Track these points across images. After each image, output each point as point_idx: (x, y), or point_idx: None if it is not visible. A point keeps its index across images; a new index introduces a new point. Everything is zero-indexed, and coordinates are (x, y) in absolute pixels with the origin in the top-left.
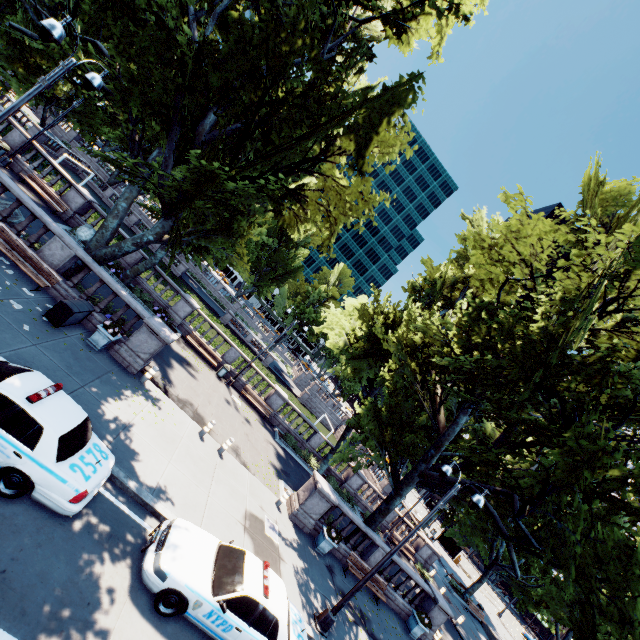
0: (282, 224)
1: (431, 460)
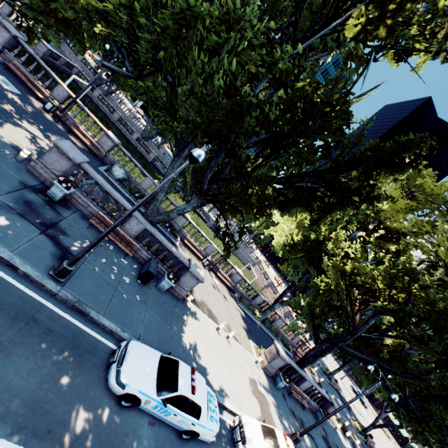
0: None
1: (347, 341)
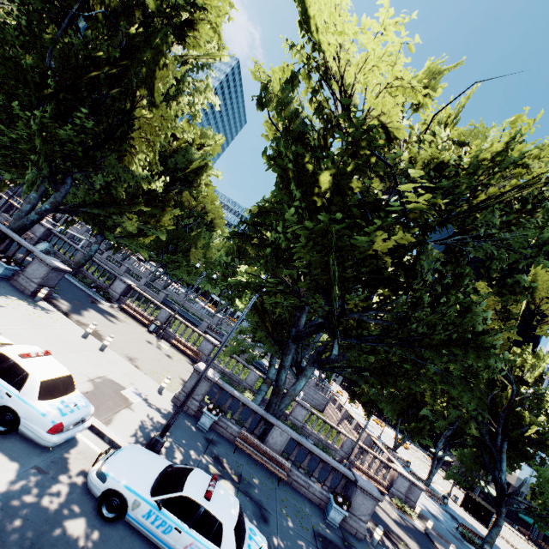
0: (124, 164)
1: (299, 322)
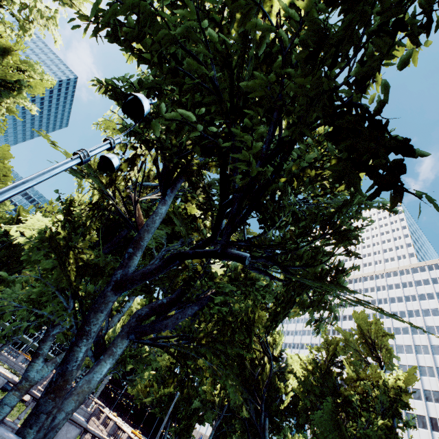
0: None
1: (129, 262)
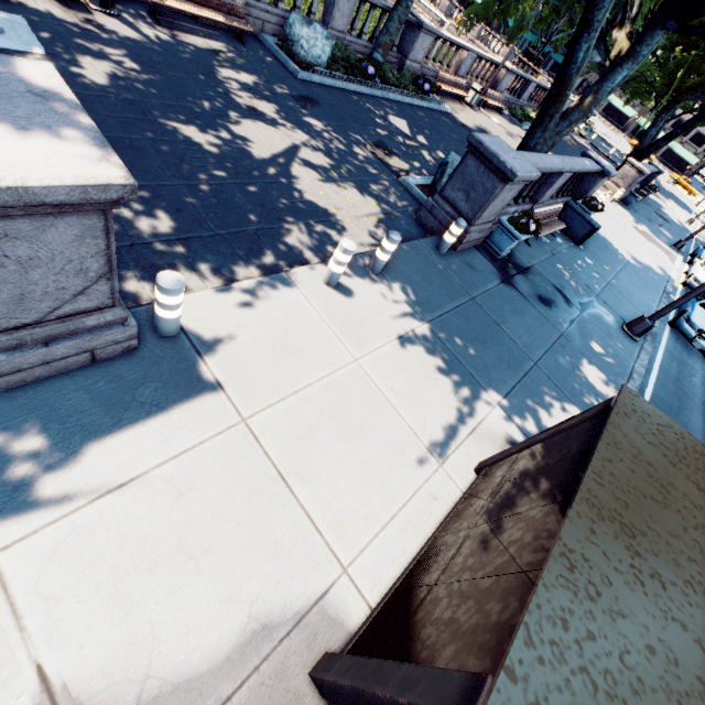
0: None
1: None
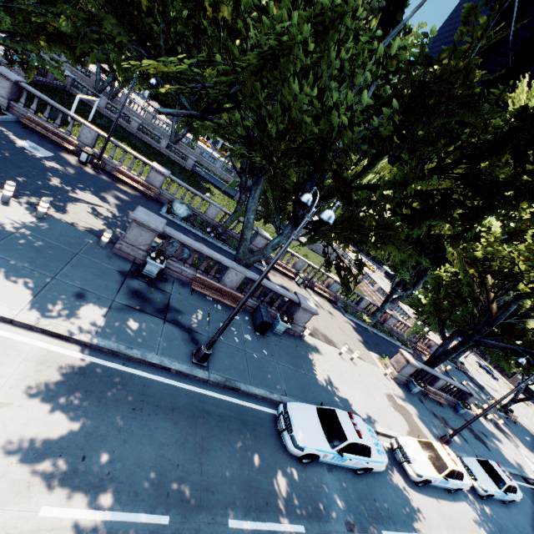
0: None
1: (484, 333)
